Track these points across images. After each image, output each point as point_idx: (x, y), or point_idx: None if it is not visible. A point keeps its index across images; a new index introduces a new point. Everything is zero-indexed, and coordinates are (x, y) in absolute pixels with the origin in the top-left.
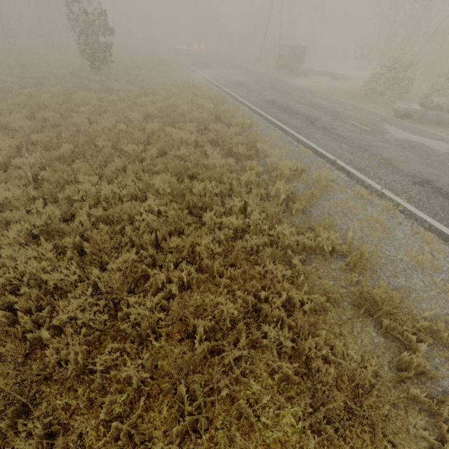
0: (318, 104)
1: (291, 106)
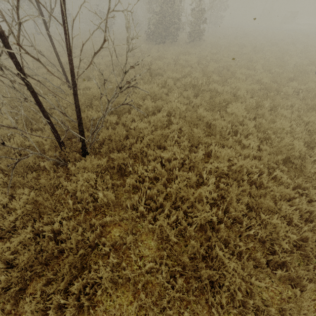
0: None
1: None
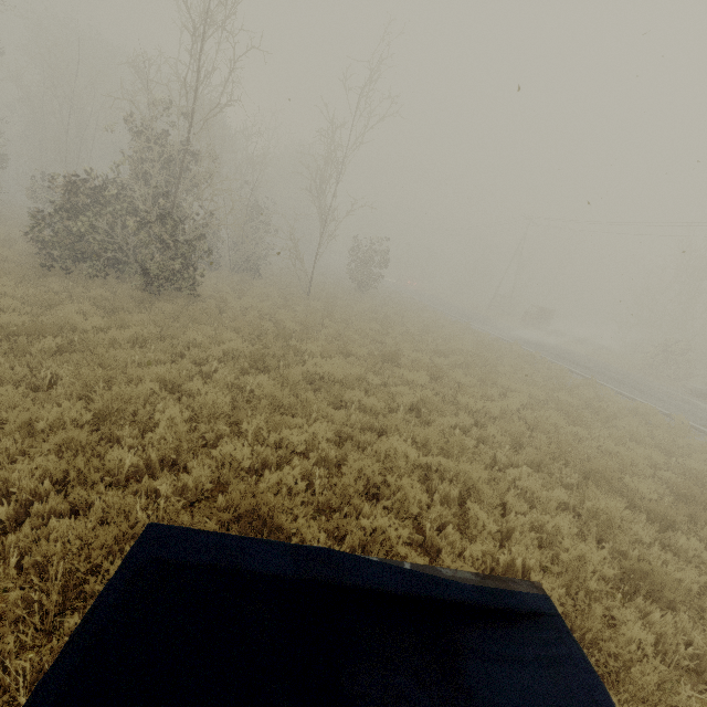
0: (606, 367)
1: (583, 364)
